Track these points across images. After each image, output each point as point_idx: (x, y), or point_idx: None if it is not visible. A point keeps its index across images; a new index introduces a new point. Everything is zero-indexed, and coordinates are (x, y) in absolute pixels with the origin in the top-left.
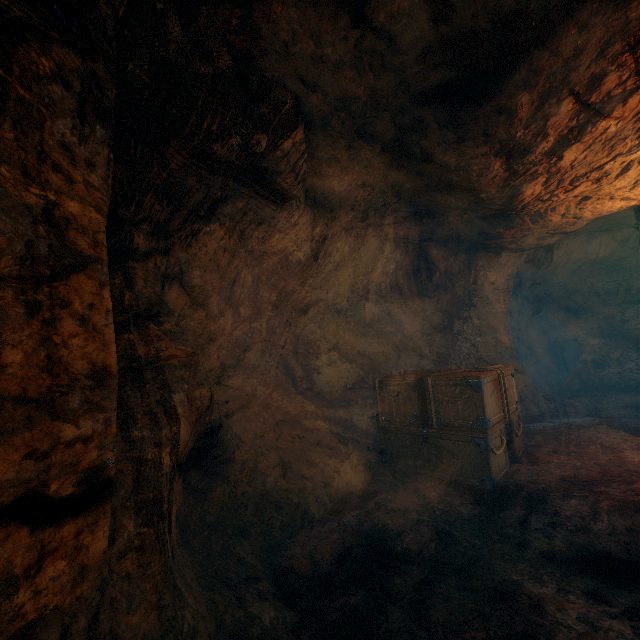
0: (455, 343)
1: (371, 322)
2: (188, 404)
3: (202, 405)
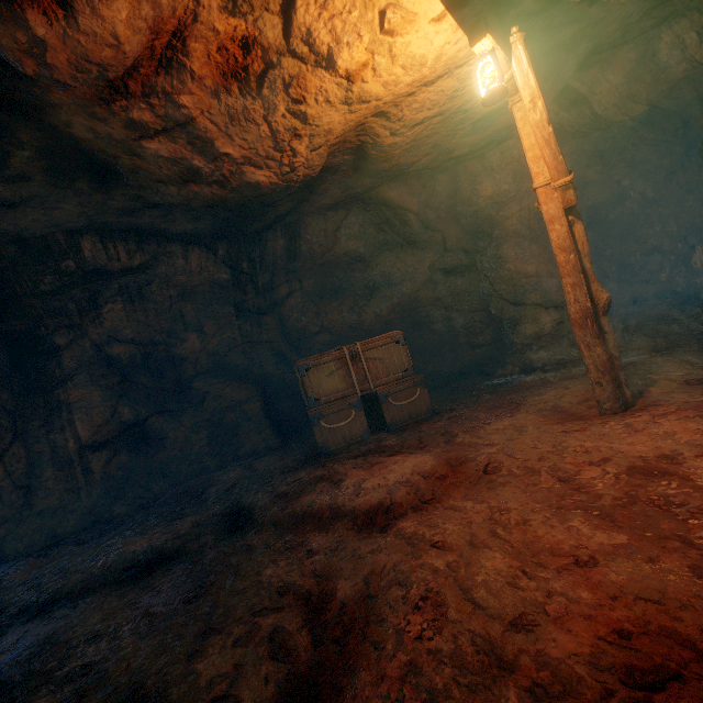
0: (479, 284)
1: (366, 291)
2: (89, 418)
3: (106, 416)
